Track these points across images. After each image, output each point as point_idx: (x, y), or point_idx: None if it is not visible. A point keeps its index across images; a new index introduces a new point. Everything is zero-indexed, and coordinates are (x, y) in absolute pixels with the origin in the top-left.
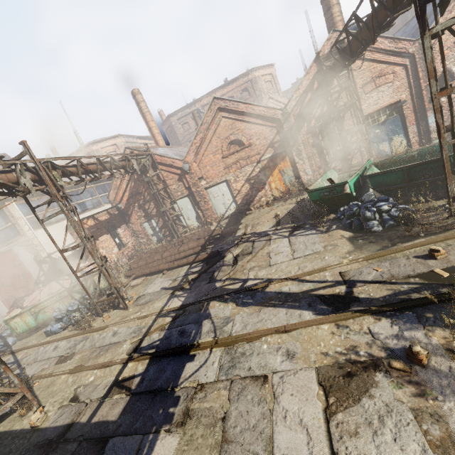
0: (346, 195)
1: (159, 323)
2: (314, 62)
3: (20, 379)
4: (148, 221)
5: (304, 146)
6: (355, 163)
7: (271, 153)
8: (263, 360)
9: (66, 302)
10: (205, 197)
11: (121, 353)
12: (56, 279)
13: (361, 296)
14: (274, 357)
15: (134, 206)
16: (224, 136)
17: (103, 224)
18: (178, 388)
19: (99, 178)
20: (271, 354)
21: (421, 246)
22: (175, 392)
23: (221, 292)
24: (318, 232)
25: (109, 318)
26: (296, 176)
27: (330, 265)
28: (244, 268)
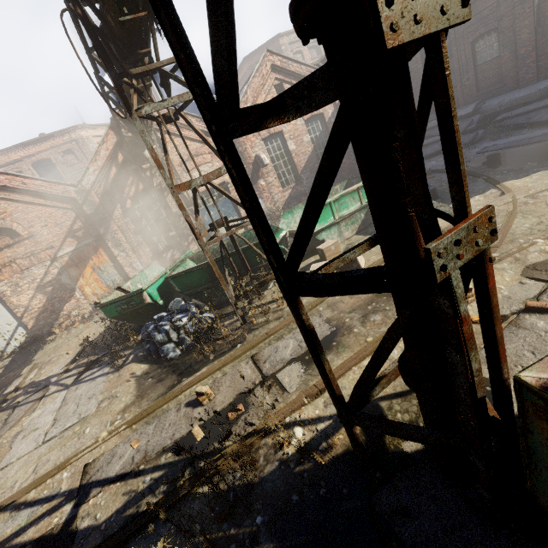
0: (151, 306)
1: None
2: (111, 130)
3: None
4: None
5: (124, 234)
6: (195, 250)
7: (74, 246)
8: None
9: None
10: None
11: None
12: None
13: (82, 526)
14: None
15: None
16: None
17: None
18: None
19: None
20: None
21: (199, 382)
22: None
23: None
24: (112, 369)
25: None
26: (121, 273)
27: (79, 451)
28: None
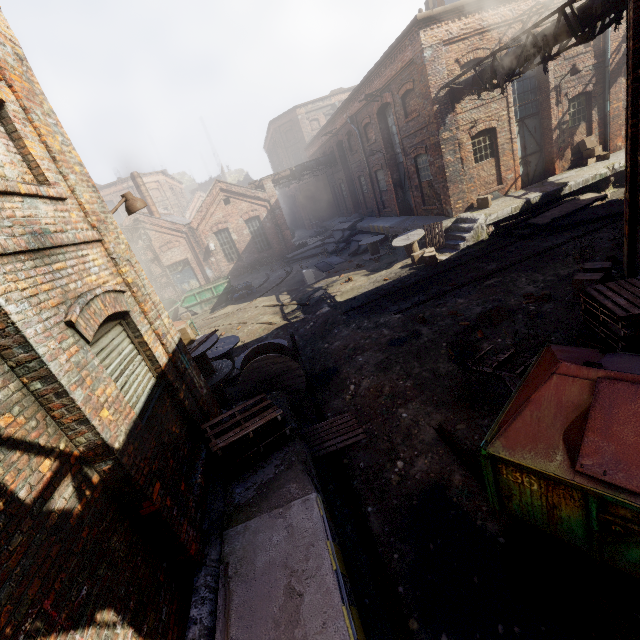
0: None
1: None
2: None
3: None
4: None
5: None
6: (167, 297)
7: None
8: None
9: None
10: None
11: None
12: None
13: None
14: None
15: None
16: None
17: None
18: None
19: None
20: None
21: None
22: None
23: None
24: None
25: None
26: None
27: None
28: None
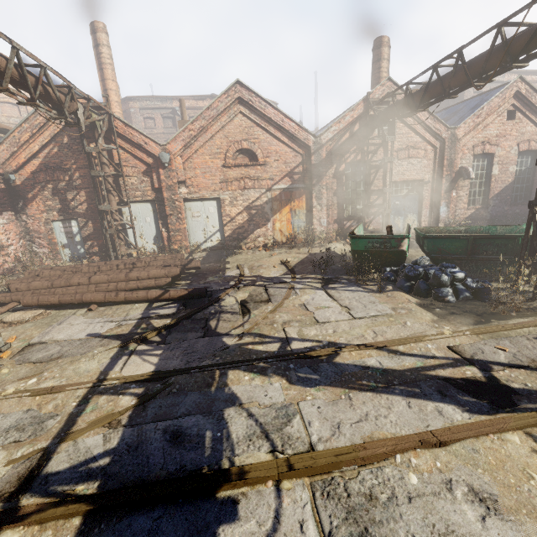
0: (399, 253)
1: (101, 407)
2: (363, 101)
3: None
4: (63, 220)
5: (326, 191)
6: (370, 228)
7: (288, 185)
8: (434, 516)
9: None
10: (180, 211)
11: None
12: None
13: (515, 386)
14: (453, 506)
15: (43, 187)
16: (234, 138)
17: None
18: None
19: (3, 87)
20: (443, 498)
21: (534, 326)
22: None
23: (244, 355)
24: (368, 290)
25: None
26: (307, 223)
27: (427, 334)
28: (272, 320)
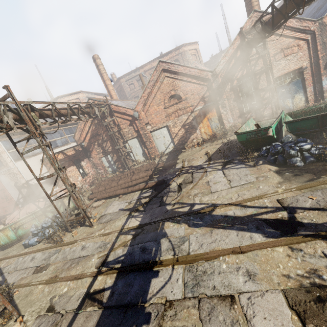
0: (269, 137)
1: (122, 239)
2: (238, 35)
3: (1, 293)
4: (105, 156)
5: (228, 101)
6: (265, 114)
7: (202, 106)
8: (225, 280)
9: (41, 220)
10: (150, 138)
11: (90, 267)
12: (32, 200)
13: (304, 221)
14: (235, 277)
15: (94, 144)
16: (166, 91)
17: (70, 158)
18: (147, 304)
19: (69, 120)
20: (232, 274)
21: None
22: (145, 307)
23: (173, 214)
24: (247, 166)
25: (77, 233)
26: (220, 123)
27: (267, 193)
28: (189, 194)
